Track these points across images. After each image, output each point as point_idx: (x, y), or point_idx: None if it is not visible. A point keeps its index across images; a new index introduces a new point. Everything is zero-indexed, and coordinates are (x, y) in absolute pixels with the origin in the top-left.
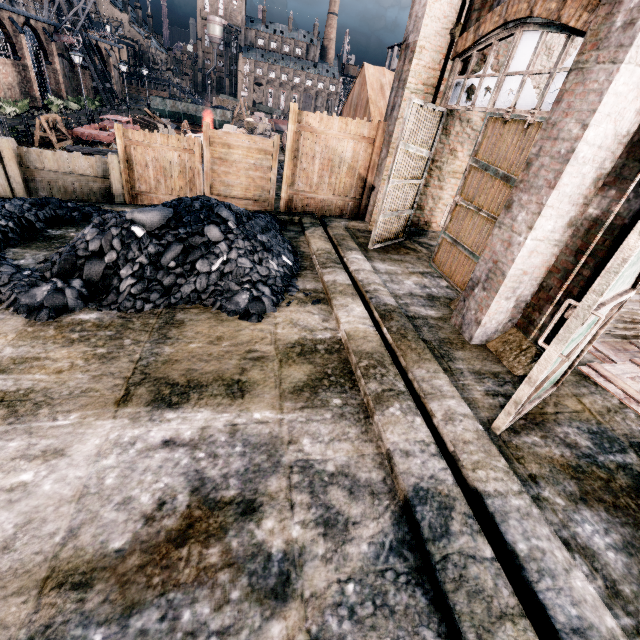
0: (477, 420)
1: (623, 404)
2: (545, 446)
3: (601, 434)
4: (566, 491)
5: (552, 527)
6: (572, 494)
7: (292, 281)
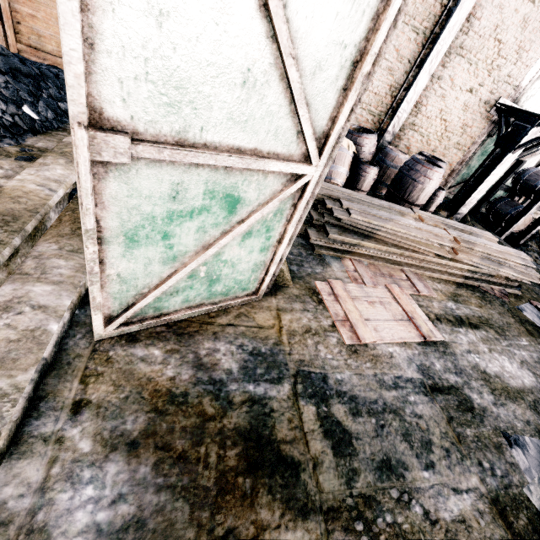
0: (62, 316)
1: (334, 327)
2: (159, 363)
3: (266, 357)
4: (117, 430)
5: (12, 490)
6: (123, 435)
7: (23, 135)
